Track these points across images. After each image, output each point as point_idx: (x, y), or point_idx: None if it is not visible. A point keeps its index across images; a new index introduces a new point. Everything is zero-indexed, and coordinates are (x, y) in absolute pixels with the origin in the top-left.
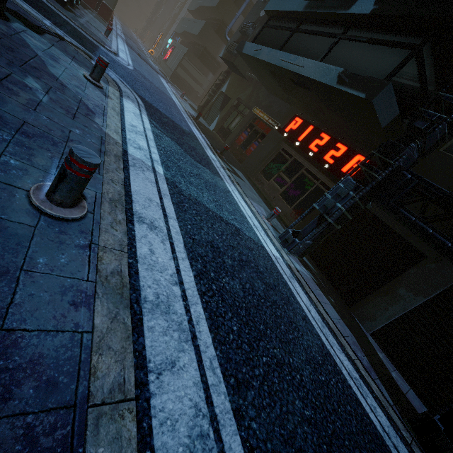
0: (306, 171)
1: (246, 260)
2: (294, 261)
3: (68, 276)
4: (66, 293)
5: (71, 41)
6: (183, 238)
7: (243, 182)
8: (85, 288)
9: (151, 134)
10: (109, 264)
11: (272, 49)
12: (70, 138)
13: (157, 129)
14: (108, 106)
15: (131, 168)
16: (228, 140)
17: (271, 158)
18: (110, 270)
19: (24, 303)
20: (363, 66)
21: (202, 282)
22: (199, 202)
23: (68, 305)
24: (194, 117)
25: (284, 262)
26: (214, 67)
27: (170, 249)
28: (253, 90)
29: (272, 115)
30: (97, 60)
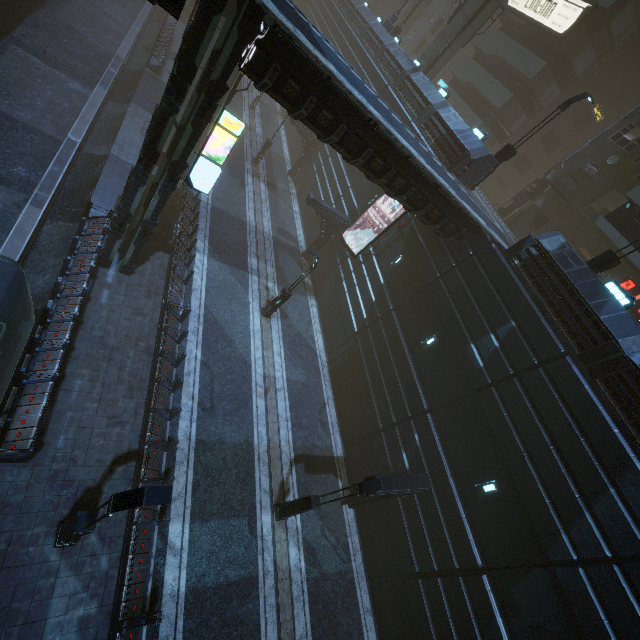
0: None
1: None
2: None
3: None
4: None
5: None
6: None
7: None
8: None
9: None
10: None
11: (632, 248)
12: None
13: None
14: None
15: None
16: None
17: None
18: None
19: None
20: None
21: None
22: None
23: None
24: None
25: None
26: (502, 135)
27: None
28: (580, 226)
29: None
30: None
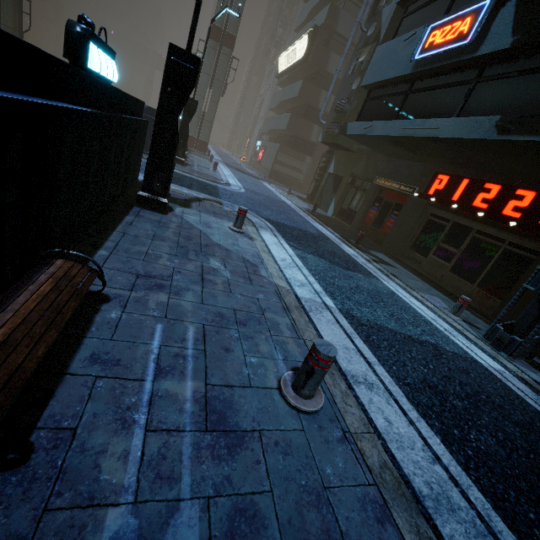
0: (479, 234)
1: (473, 393)
2: (524, 369)
3: (354, 484)
4: (366, 507)
5: (204, 196)
6: (399, 387)
7: (397, 270)
8: (373, 496)
9: (298, 260)
10: (372, 455)
11: (388, 121)
12: (262, 307)
13: (298, 250)
14: (259, 250)
15: (310, 314)
16: (355, 222)
17: (419, 229)
18: (377, 464)
19: (348, 530)
20: (527, 102)
21: (454, 449)
22: (381, 327)
23: (375, 524)
24: (310, 211)
25: (511, 374)
26: (309, 149)
27: (399, 410)
28: (368, 161)
29: (403, 181)
30: (238, 211)
